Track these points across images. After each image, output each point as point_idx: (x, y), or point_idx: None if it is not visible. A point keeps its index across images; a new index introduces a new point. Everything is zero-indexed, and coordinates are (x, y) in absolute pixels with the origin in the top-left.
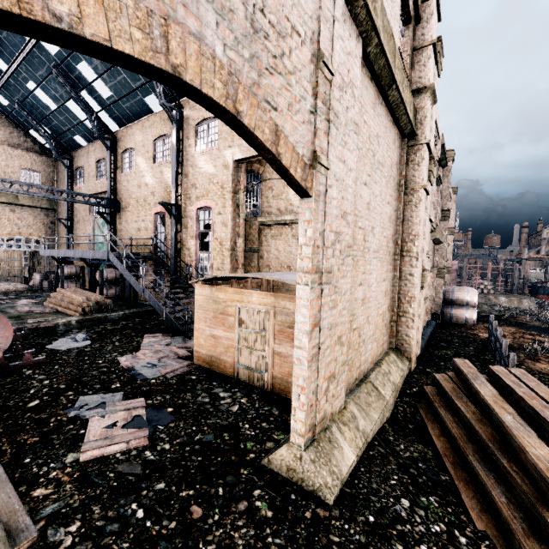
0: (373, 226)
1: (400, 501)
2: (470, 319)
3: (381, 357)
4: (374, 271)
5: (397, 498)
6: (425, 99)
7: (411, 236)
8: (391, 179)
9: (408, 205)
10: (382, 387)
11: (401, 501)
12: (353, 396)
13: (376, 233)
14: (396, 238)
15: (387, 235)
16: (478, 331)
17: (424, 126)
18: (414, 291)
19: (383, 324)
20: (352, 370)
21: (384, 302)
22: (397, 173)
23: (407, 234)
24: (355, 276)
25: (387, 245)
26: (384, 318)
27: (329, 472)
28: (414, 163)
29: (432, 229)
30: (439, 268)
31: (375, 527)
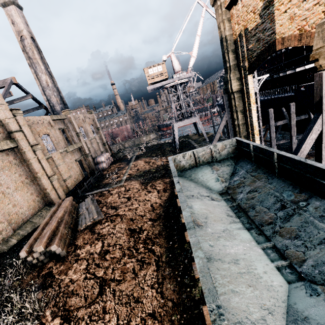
0: (7, 187)
1: (25, 242)
2: (104, 167)
3: (39, 210)
4: (17, 195)
5: (25, 242)
6: (14, 135)
7: (35, 173)
8: (13, 166)
9: (29, 165)
10: (35, 220)
11: (26, 241)
12: (19, 228)
13: (11, 187)
14: (30, 176)
15: (21, 181)
16: (105, 171)
17: (19, 142)
18: (45, 187)
19: (35, 202)
20: (17, 223)
21: (32, 197)
22: (17, 160)
23: (34, 173)
24: (4, 204)
25: (23, 183)
26: (35, 200)
27: (6, 246)
28: (23, 153)
29: (63, 151)
30: (86, 154)
31: (15, 248)
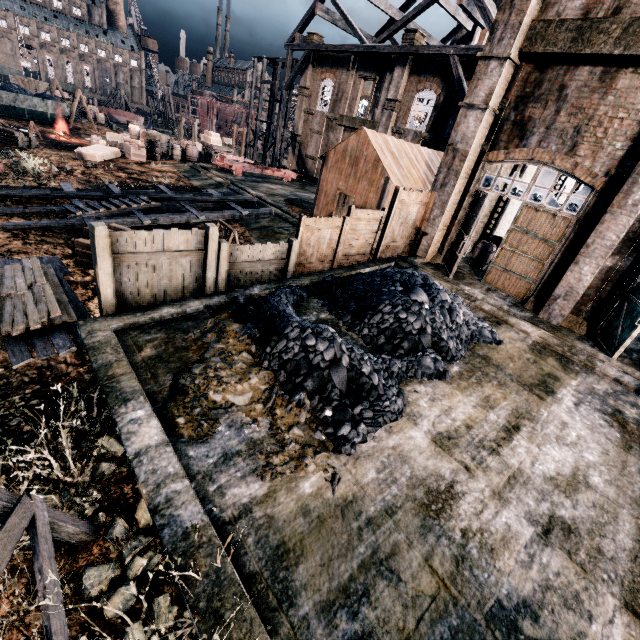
0: None
1: None
2: None
3: None
4: None
5: None
6: None
7: None
8: None
9: None
10: None
11: None
12: None
13: None
14: None
15: None
16: None
17: None
18: None
19: None
20: None
21: None
22: None
23: None
24: None
25: None
26: None
27: None
28: None
29: None
30: None
31: None
